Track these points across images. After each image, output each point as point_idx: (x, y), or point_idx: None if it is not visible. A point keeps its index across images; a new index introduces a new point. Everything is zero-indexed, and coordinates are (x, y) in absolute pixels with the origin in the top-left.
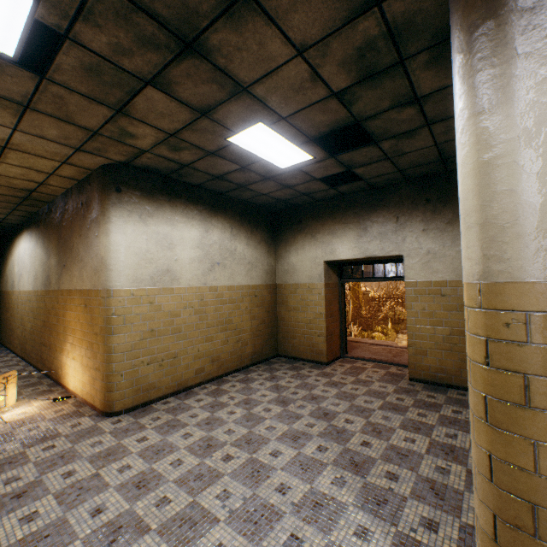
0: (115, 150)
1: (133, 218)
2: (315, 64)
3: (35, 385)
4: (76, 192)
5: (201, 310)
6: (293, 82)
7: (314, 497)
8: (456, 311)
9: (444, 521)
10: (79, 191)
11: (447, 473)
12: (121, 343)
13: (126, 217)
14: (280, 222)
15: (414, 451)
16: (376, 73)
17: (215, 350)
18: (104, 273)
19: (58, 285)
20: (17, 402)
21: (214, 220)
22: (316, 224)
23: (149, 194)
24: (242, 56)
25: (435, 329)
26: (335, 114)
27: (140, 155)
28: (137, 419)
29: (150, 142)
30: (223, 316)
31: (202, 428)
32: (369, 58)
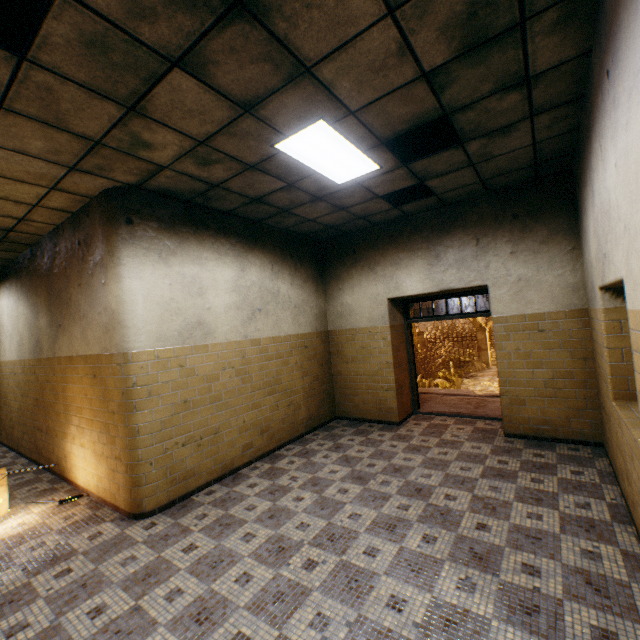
0: (123, 168)
1: (151, 257)
2: (408, 29)
3: (31, 482)
4: (69, 229)
5: (243, 370)
6: (374, 58)
7: (441, 612)
8: (559, 349)
9: (623, 630)
10: (73, 226)
11: (598, 558)
12: (148, 421)
13: (142, 257)
14: (328, 254)
15: (546, 531)
16: (485, 42)
17: (264, 419)
18: (118, 332)
19: (53, 351)
20: (10, 509)
21: (250, 256)
22: (375, 254)
23: (169, 225)
24: (311, 18)
25: (534, 372)
26: (419, 104)
27: (157, 173)
28: (176, 519)
29: (172, 154)
30: (270, 375)
31: (265, 524)
32: (481, 18)
